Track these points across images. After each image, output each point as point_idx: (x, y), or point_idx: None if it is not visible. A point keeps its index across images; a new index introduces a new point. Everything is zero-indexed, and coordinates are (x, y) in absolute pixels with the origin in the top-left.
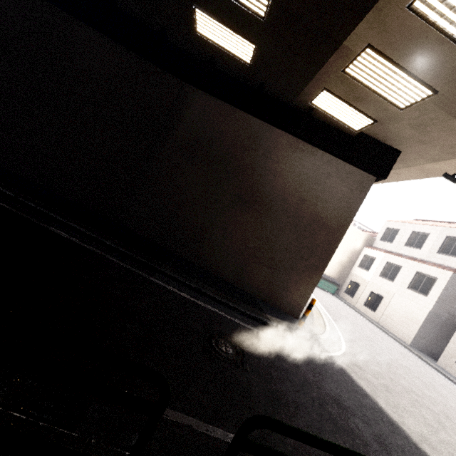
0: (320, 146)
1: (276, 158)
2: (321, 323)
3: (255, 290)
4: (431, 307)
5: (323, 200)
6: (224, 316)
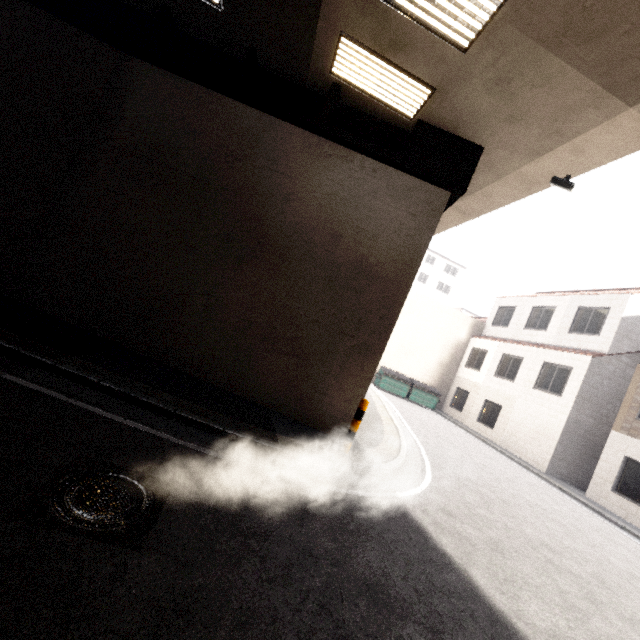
0: (356, 145)
1: (288, 170)
2: (394, 446)
3: (269, 397)
4: (568, 411)
5: (369, 235)
6: (165, 439)
